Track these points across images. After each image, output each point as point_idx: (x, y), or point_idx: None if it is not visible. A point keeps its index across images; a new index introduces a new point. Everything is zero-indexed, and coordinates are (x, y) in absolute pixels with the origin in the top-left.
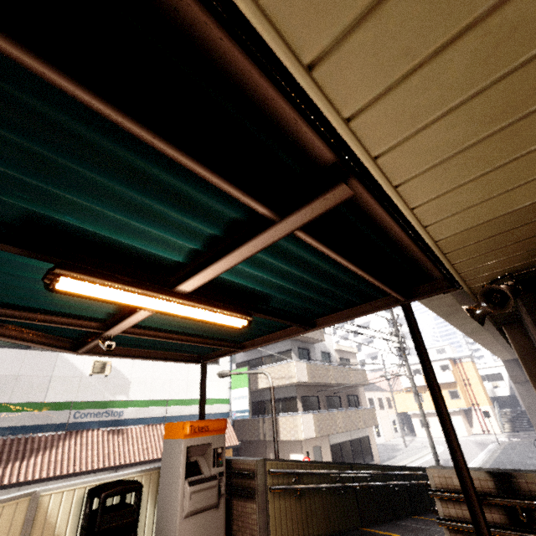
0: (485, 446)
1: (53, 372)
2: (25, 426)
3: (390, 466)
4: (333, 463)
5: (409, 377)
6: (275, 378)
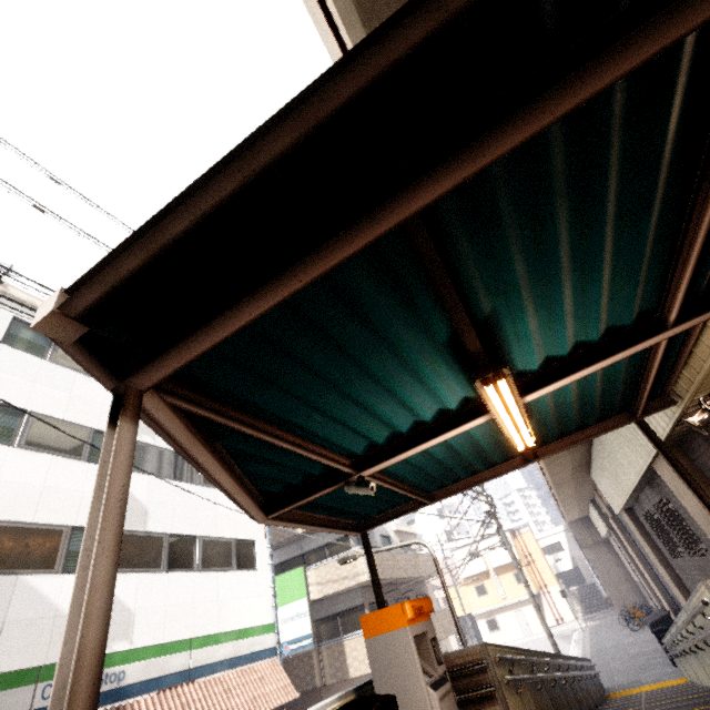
0: (569, 638)
1: (6, 613)
2: None
3: (549, 654)
4: (520, 649)
5: (508, 547)
6: (332, 581)
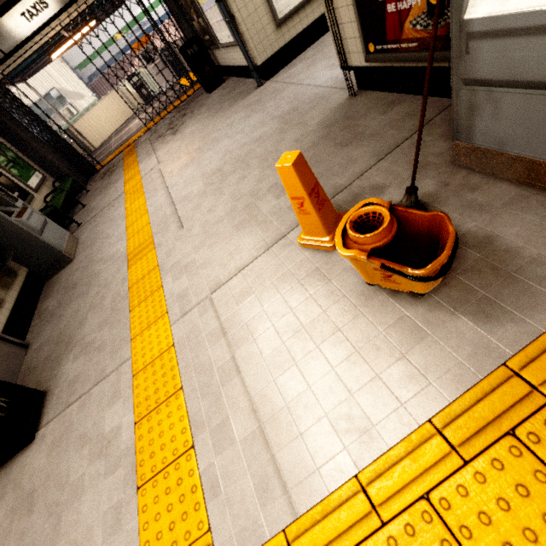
0: None
1: None
2: (115, 56)
3: None
4: None
5: None
6: None
